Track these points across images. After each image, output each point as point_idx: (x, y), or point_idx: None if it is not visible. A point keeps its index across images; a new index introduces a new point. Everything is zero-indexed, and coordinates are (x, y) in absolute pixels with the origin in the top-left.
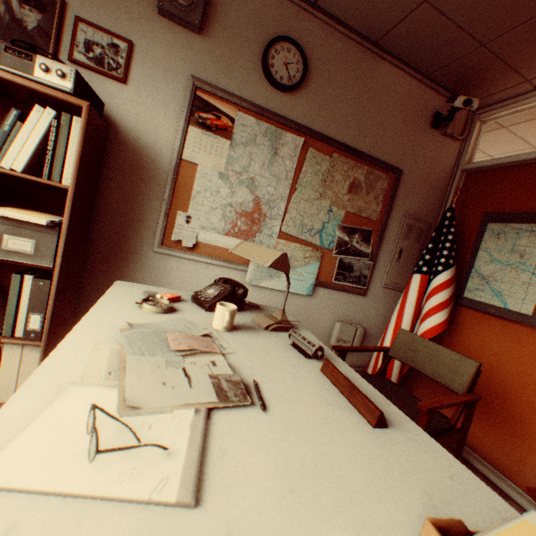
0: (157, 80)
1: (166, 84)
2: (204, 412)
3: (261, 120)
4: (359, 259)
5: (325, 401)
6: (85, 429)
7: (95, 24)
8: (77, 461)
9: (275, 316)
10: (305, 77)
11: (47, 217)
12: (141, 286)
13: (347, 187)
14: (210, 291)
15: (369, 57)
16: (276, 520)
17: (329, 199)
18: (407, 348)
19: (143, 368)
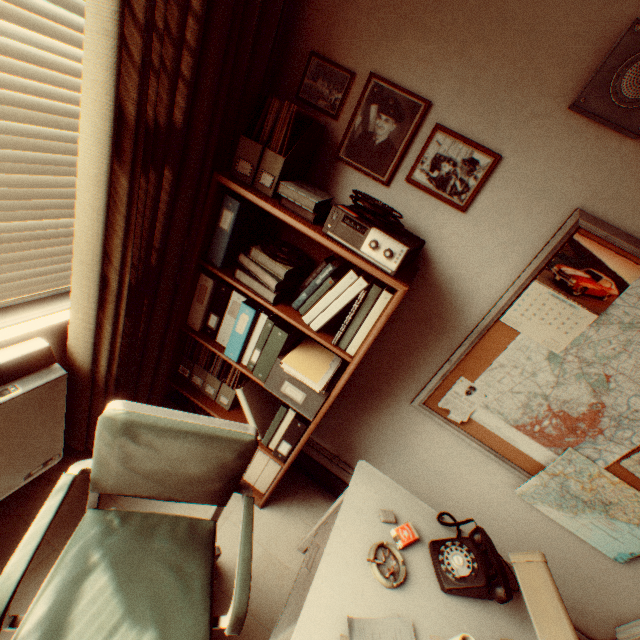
0: (513, 210)
1: (525, 215)
2: None
3: None
4: None
5: None
6: None
7: (457, 130)
8: None
9: None
10: None
11: (322, 372)
12: (381, 478)
13: None
14: (457, 557)
15: None
16: None
17: None
18: None
19: None
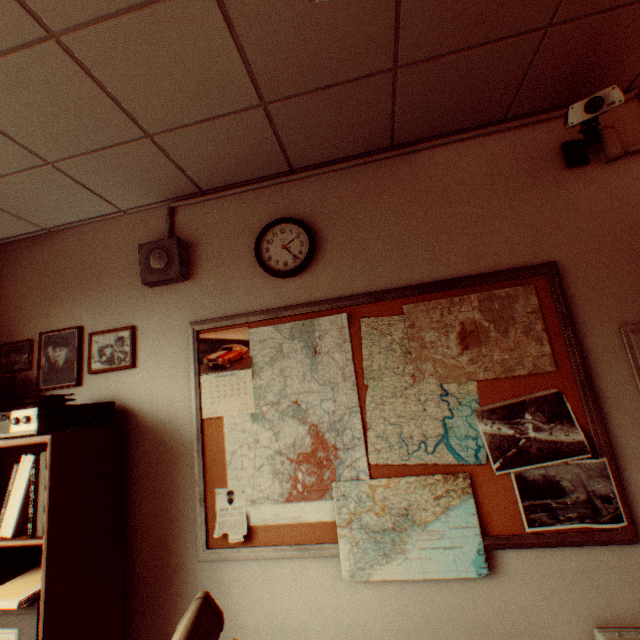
0: (162, 346)
1: (170, 344)
2: None
3: (281, 322)
4: (564, 459)
5: None
6: None
7: (106, 329)
8: None
9: None
10: (313, 244)
11: (39, 582)
12: None
13: (456, 340)
14: None
15: (394, 163)
16: None
17: (432, 376)
18: None
19: None
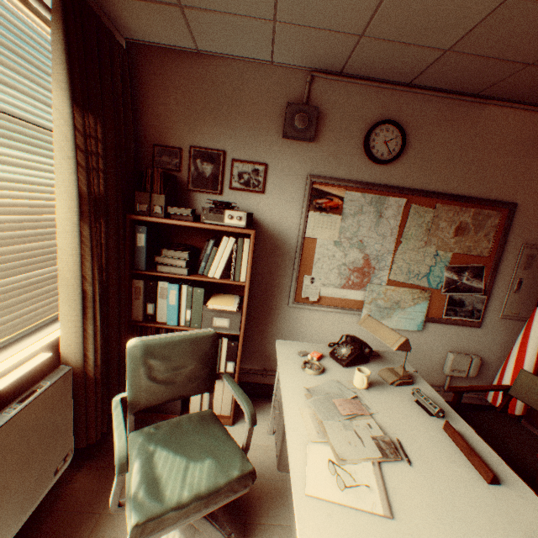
0: (284, 184)
1: (290, 185)
2: (377, 464)
3: (366, 192)
4: (470, 294)
5: (449, 458)
6: (328, 471)
7: (243, 159)
8: (335, 488)
9: (397, 371)
10: (403, 148)
11: (232, 302)
12: (292, 343)
13: (453, 231)
14: (343, 349)
15: (469, 107)
16: (432, 532)
17: (434, 245)
18: (529, 391)
19: (334, 430)
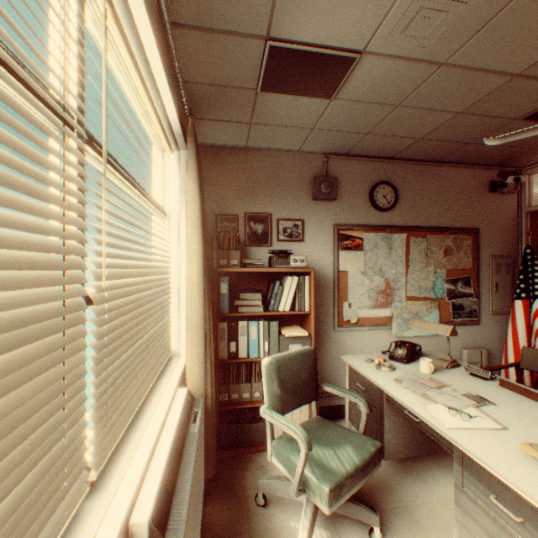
0: (317, 233)
1: (322, 233)
2: (476, 407)
3: (377, 232)
4: (466, 298)
5: (515, 398)
6: (451, 415)
7: (285, 218)
8: (463, 421)
9: (445, 358)
10: (397, 198)
11: (300, 329)
12: (354, 356)
13: (442, 252)
14: (399, 351)
15: (432, 168)
16: (533, 430)
17: (432, 265)
18: (534, 360)
19: (434, 395)
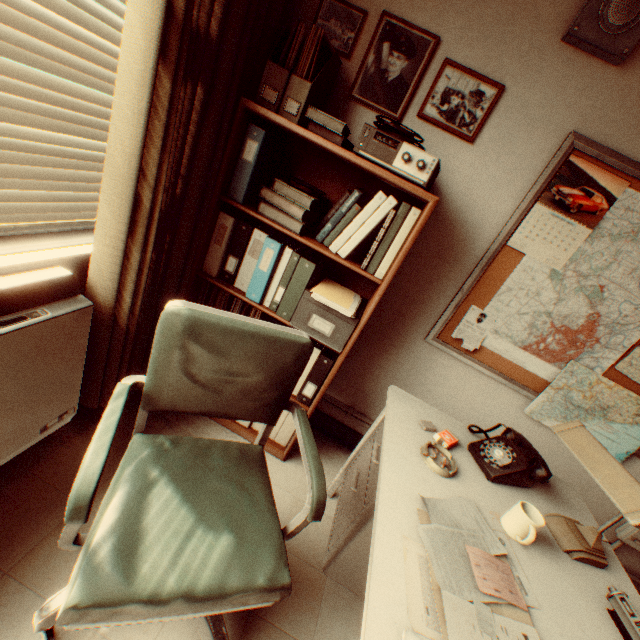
0: (516, 138)
1: (526, 142)
2: None
3: None
4: None
5: None
6: None
7: (464, 65)
8: None
9: (582, 532)
10: None
11: (349, 302)
12: (413, 399)
13: None
14: (497, 451)
15: None
16: None
17: None
18: None
19: (459, 623)
